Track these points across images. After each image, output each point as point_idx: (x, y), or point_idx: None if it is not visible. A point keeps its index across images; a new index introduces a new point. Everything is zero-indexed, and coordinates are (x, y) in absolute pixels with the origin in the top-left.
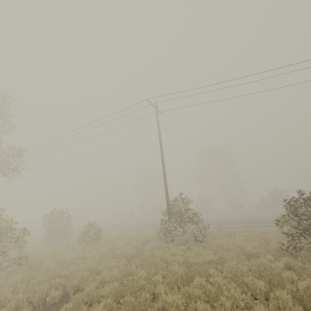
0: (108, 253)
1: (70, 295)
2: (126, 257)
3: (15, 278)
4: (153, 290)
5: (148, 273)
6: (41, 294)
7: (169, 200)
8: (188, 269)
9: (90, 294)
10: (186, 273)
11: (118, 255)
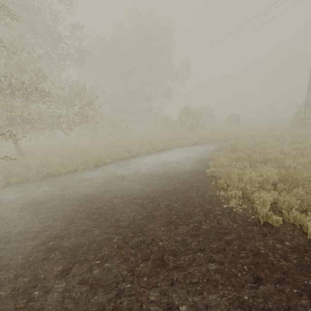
0: (249, 129)
1: (239, 136)
2: (263, 131)
3: (208, 131)
4: (284, 138)
5: (281, 135)
6: (224, 136)
7: (310, 96)
8: (310, 136)
9: (248, 137)
10: (308, 135)
11: (257, 130)
